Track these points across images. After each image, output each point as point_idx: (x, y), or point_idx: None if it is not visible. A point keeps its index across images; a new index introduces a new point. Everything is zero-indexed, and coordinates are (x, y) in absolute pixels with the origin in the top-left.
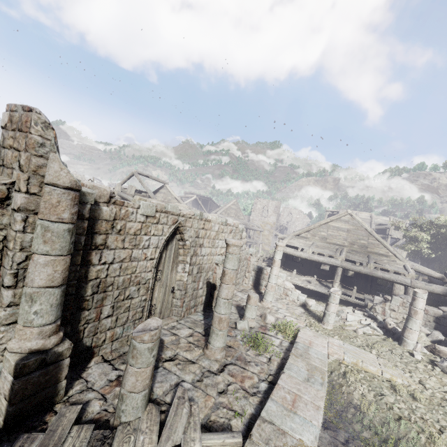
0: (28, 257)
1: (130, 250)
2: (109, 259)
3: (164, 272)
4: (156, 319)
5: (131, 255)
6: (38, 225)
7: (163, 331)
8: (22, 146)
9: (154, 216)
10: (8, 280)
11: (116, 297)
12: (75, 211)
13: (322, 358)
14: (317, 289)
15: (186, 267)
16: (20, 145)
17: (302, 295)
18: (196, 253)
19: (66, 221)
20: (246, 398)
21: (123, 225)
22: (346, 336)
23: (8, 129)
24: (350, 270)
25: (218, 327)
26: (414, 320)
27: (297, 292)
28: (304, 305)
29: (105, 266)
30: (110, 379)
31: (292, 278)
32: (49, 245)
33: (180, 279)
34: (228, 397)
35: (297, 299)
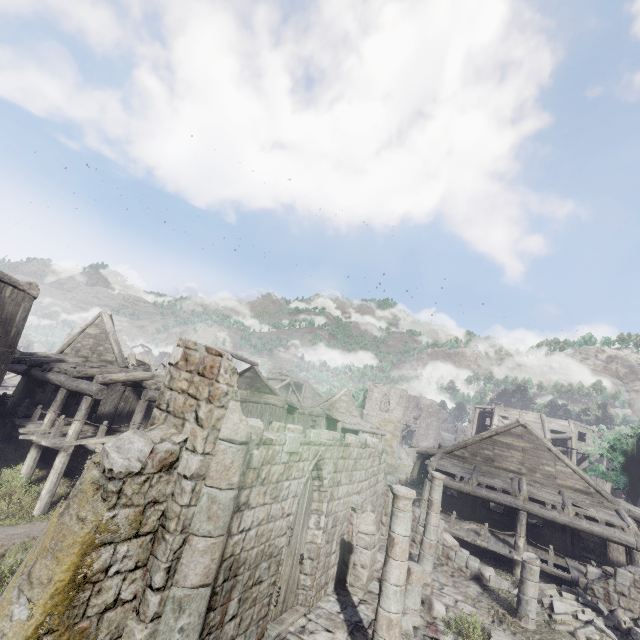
0: (185, 540)
1: (269, 505)
2: (247, 523)
3: (294, 531)
4: (339, 639)
5: (269, 512)
6: (204, 495)
7: (291, 637)
8: (202, 394)
9: (297, 451)
10: (159, 578)
11: (245, 583)
12: (242, 470)
13: None
14: (492, 547)
15: (321, 519)
16: (200, 393)
17: (472, 559)
18: (333, 495)
19: (235, 486)
20: None
21: (267, 472)
22: None
23: (181, 368)
24: (539, 516)
25: (386, 636)
26: None
27: (464, 552)
28: (479, 578)
29: (242, 535)
30: None
31: (451, 525)
32: (212, 522)
33: (312, 539)
34: None
35: (465, 566)
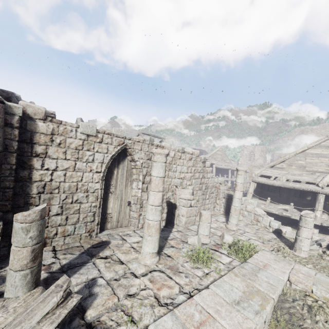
0: None
1: (73, 161)
2: (51, 166)
3: (118, 187)
4: (44, 205)
5: (75, 166)
6: None
7: (116, 236)
8: None
9: (95, 135)
10: None
11: (64, 200)
12: None
13: (274, 283)
14: (295, 217)
15: (139, 184)
16: None
17: (274, 222)
18: (150, 173)
19: None
20: (153, 307)
21: (62, 140)
22: (325, 266)
23: None
24: None
25: (147, 232)
26: None
27: (270, 218)
28: (278, 232)
29: (49, 172)
30: (43, 264)
31: (266, 206)
32: None
33: (135, 194)
34: (134, 301)
35: (269, 225)
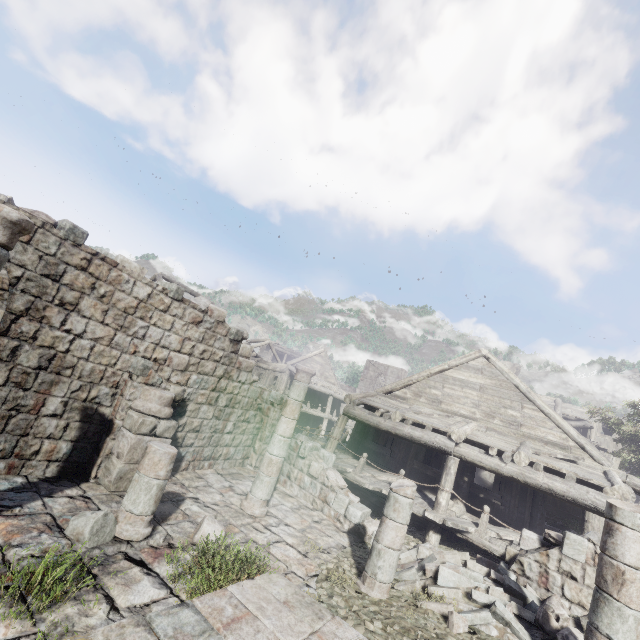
0: None
1: None
2: None
3: None
4: None
5: None
6: None
7: None
8: None
9: None
10: None
11: None
12: None
13: None
14: None
15: None
16: None
17: (356, 506)
18: (41, 314)
19: None
20: None
21: None
22: (411, 628)
23: None
24: (477, 465)
25: None
26: (617, 607)
27: (351, 498)
28: (358, 532)
29: None
30: None
31: (358, 471)
32: None
33: None
34: None
35: (344, 514)
